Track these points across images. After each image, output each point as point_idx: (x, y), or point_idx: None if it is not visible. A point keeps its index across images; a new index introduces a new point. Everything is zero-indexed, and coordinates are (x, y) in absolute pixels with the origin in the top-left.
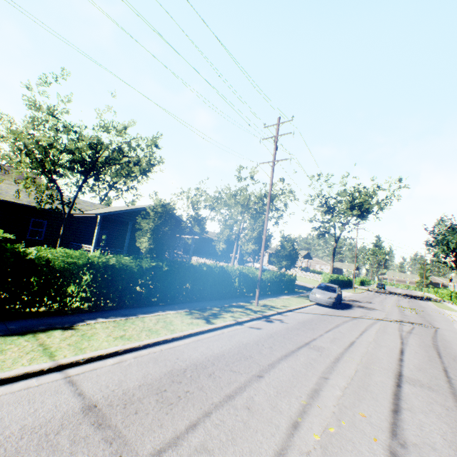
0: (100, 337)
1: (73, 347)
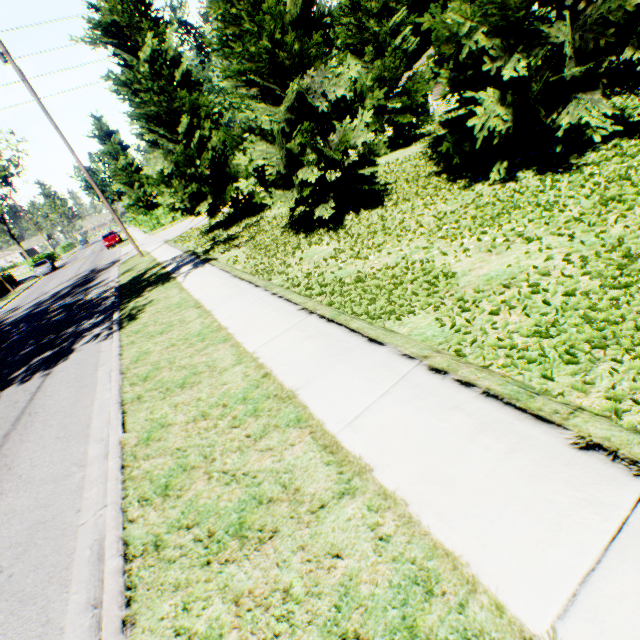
0: None
1: None
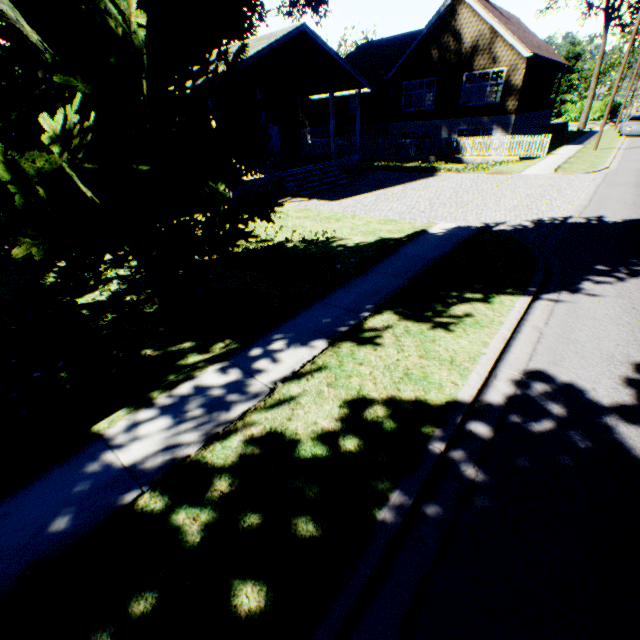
0: None
1: None
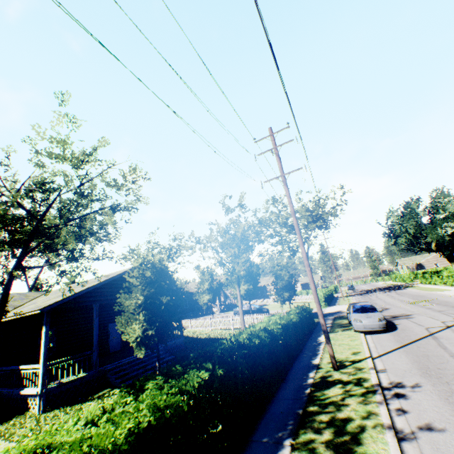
0: None
1: None
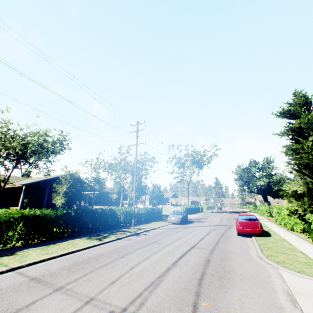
0: (33, 255)
1: (17, 261)
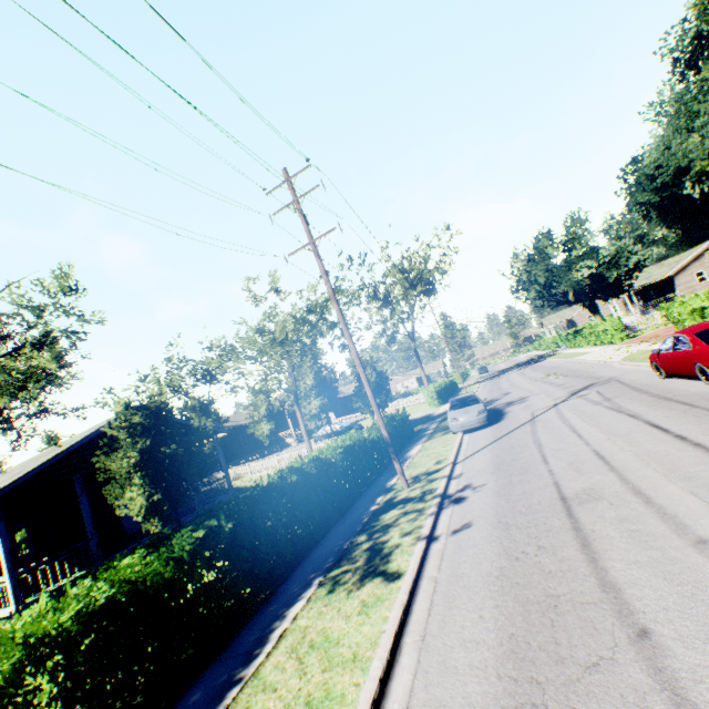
0: None
1: None
